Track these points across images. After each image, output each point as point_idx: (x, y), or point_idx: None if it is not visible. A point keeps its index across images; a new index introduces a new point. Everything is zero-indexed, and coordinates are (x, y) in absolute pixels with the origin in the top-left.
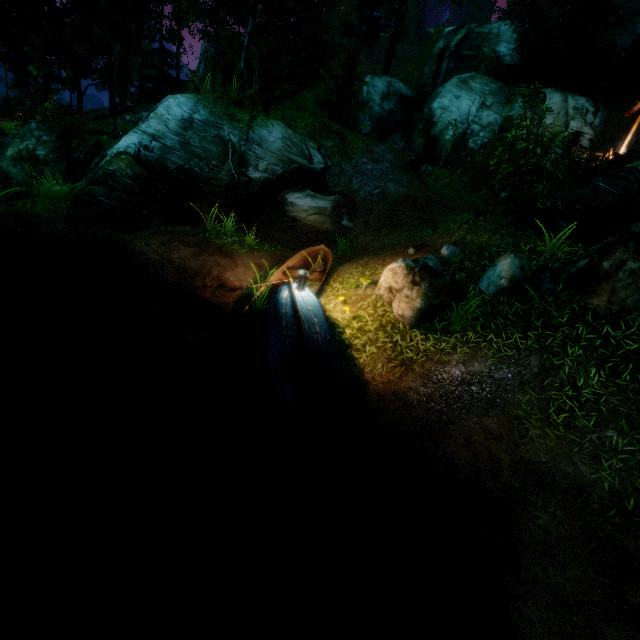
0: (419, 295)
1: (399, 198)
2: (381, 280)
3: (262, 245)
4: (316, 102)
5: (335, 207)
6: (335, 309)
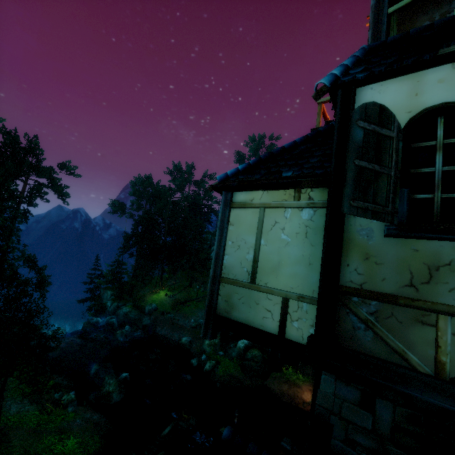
0: None
1: None
2: None
3: (304, 377)
4: None
5: None
6: None
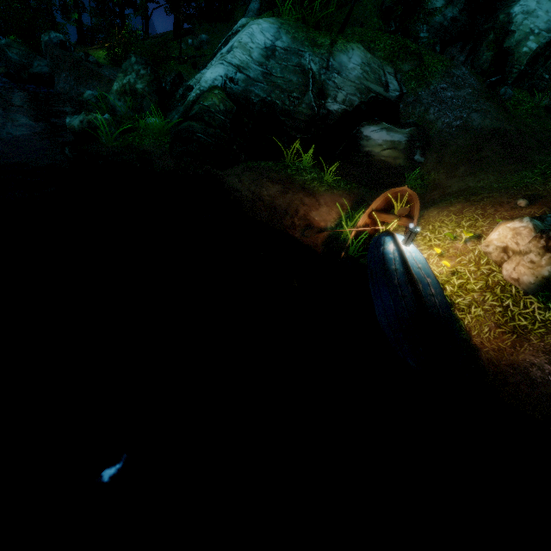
0: (550, 263)
1: (484, 131)
2: (493, 237)
3: (338, 182)
4: (379, 15)
5: (409, 141)
6: (429, 261)
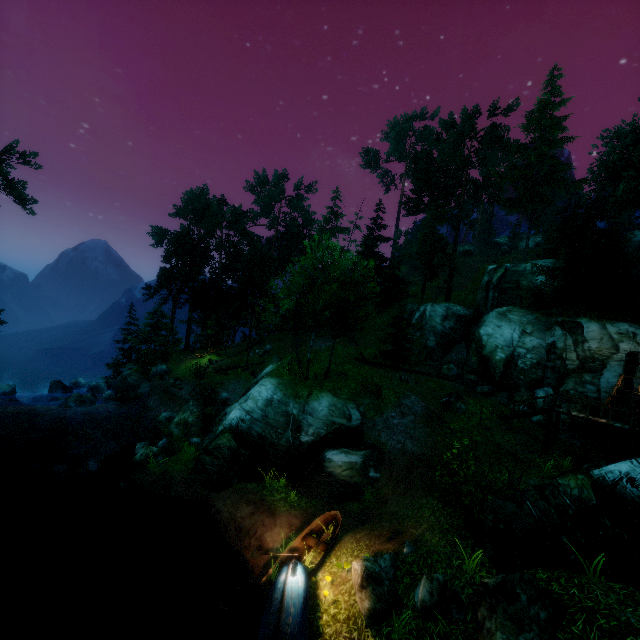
0: (366, 599)
1: (415, 455)
2: (352, 571)
3: (301, 500)
4: (378, 342)
5: (364, 460)
6: (325, 588)
